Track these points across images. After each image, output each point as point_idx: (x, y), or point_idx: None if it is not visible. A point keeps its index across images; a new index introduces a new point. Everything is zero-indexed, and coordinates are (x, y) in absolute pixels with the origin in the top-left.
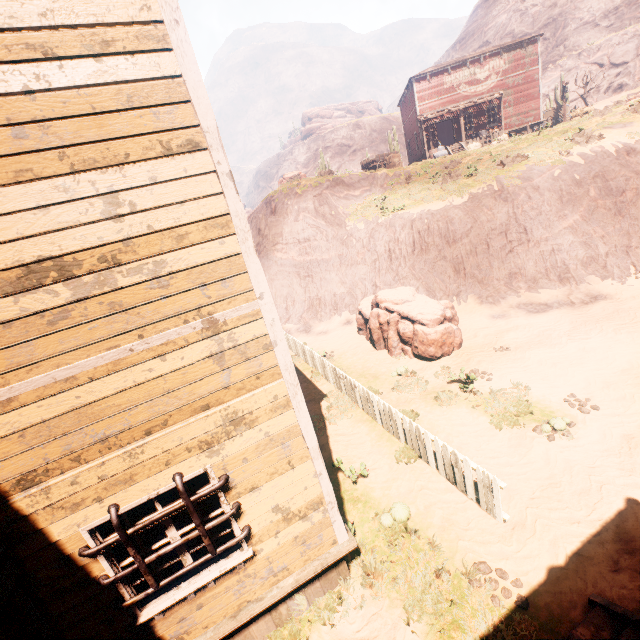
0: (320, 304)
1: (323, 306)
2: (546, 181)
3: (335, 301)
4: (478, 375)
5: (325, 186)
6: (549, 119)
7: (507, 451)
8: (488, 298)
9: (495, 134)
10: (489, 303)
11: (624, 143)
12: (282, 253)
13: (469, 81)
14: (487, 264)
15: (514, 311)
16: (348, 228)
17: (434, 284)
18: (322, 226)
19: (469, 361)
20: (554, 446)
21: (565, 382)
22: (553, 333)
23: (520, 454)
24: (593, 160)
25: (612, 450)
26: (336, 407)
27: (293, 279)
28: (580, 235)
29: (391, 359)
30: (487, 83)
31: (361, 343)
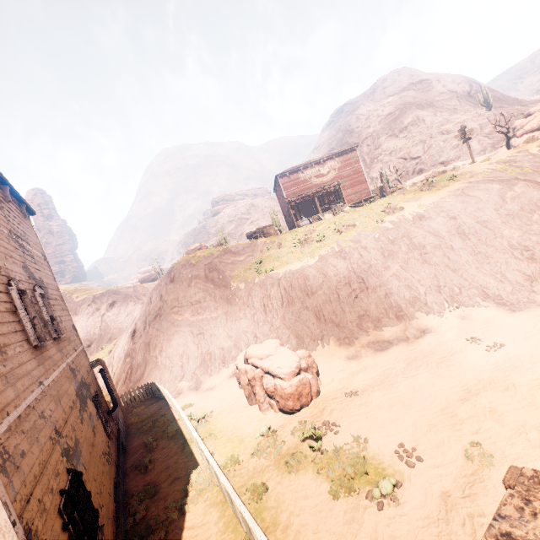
0: (211, 359)
1: (213, 360)
2: (370, 242)
3: (223, 354)
4: (328, 428)
5: (215, 255)
6: (375, 195)
7: (341, 530)
8: (345, 339)
9: (342, 207)
10: (346, 344)
11: (417, 212)
12: (178, 315)
13: (317, 175)
14: (340, 310)
15: (365, 350)
16: (232, 288)
17: (302, 331)
18: (211, 289)
19: (323, 411)
20: (382, 517)
21: (397, 428)
22: (392, 371)
23: (352, 533)
24: (399, 225)
25: (432, 516)
26: (196, 486)
27: (188, 337)
28: (403, 280)
29: (260, 415)
30: (329, 175)
31: (239, 398)
